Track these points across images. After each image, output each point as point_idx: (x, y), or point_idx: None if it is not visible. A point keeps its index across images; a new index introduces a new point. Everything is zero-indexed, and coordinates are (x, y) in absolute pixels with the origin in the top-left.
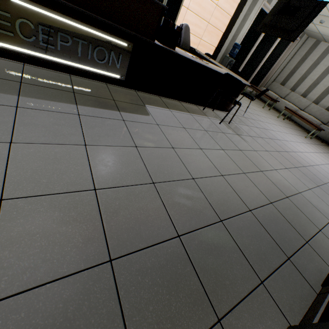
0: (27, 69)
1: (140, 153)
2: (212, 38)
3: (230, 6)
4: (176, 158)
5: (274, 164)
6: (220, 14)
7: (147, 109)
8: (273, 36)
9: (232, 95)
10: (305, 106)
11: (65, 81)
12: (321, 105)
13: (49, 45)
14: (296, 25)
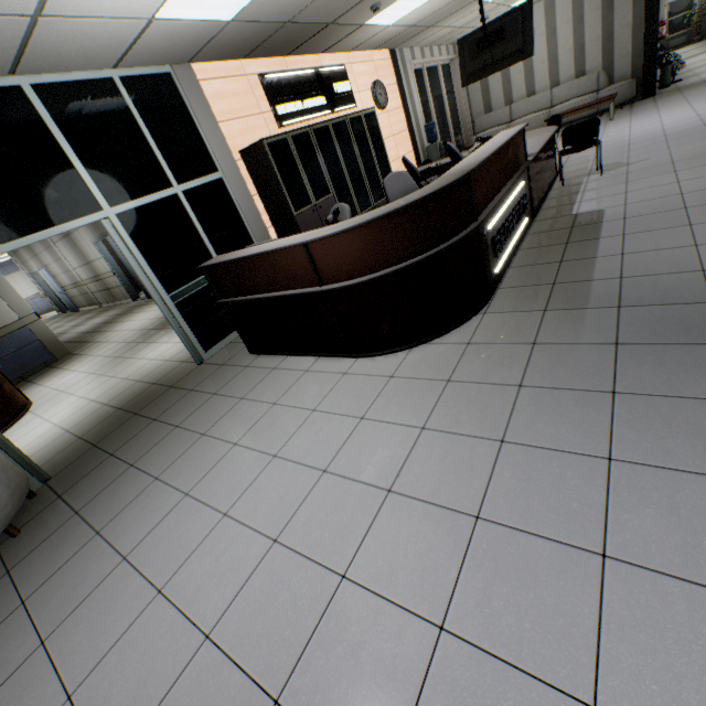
0: (521, 265)
1: (699, 206)
2: (404, 146)
3: (395, 101)
4: (703, 191)
5: (704, 144)
6: (394, 117)
7: (585, 212)
8: (435, 81)
9: (590, 139)
10: (547, 101)
11: (537, 250)
12: (565, 81)
13: (512, 233)
14: (521, 42)
